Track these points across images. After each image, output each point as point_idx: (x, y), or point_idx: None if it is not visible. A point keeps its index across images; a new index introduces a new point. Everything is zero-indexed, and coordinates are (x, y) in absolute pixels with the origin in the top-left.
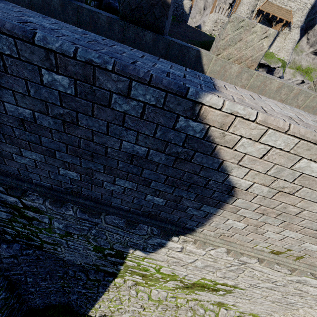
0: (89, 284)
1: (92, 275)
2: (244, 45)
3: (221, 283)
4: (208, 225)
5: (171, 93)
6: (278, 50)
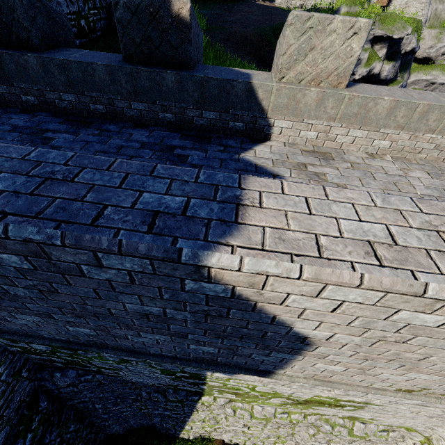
0: (170, 405)
1: (172, 395)
2: (320, 55)
3: (345, 400)
4: (290, 368)
5: (157, 260)
6: (404, 3)
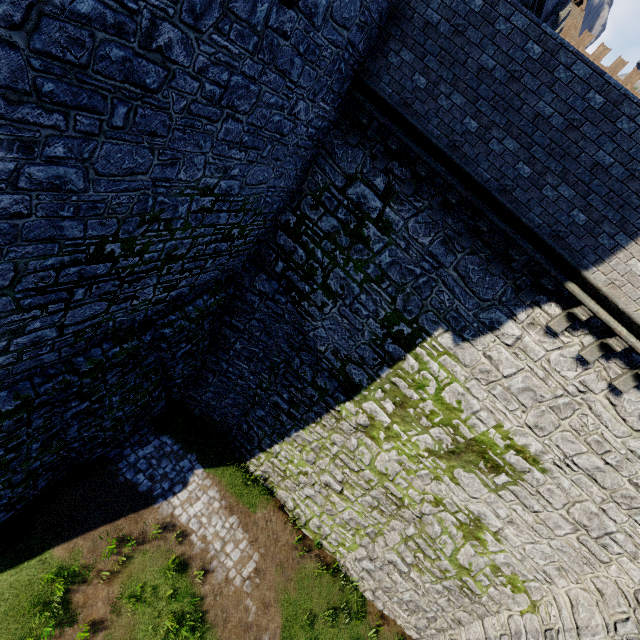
0: (306, 393)
1: (324, 378)
2: None
3: (518, 446)
4: (607, 263)
5: None
6: None
